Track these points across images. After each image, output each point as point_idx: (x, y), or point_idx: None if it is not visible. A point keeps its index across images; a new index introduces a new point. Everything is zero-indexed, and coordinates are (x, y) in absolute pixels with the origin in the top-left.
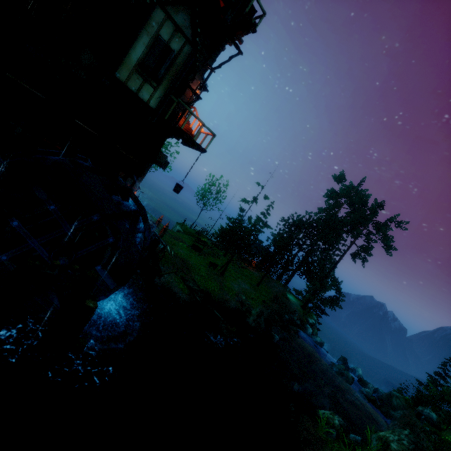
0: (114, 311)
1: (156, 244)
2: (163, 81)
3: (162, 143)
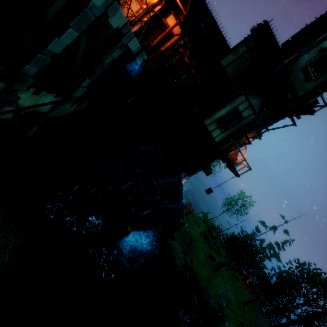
0: (136, 243)
1: (180, 218)
2: (229, 130)
3: (213, 160)
